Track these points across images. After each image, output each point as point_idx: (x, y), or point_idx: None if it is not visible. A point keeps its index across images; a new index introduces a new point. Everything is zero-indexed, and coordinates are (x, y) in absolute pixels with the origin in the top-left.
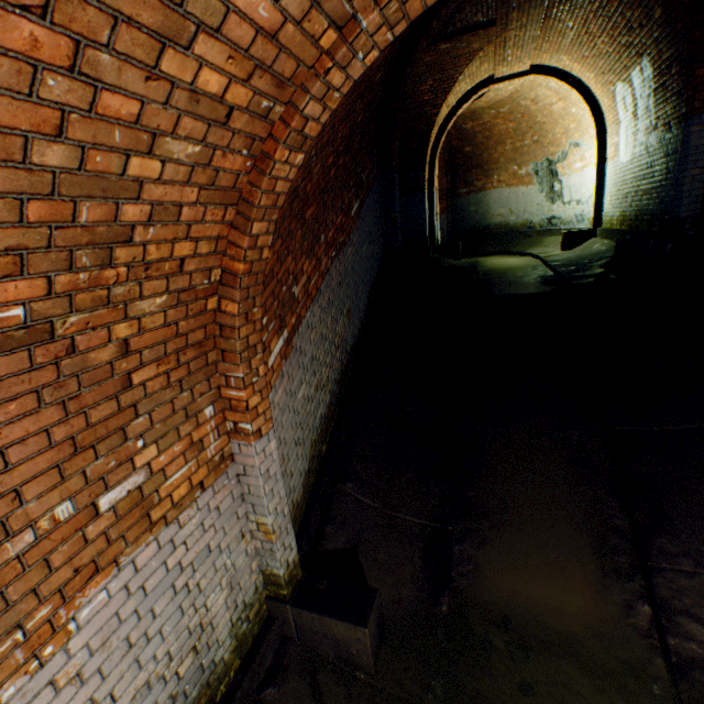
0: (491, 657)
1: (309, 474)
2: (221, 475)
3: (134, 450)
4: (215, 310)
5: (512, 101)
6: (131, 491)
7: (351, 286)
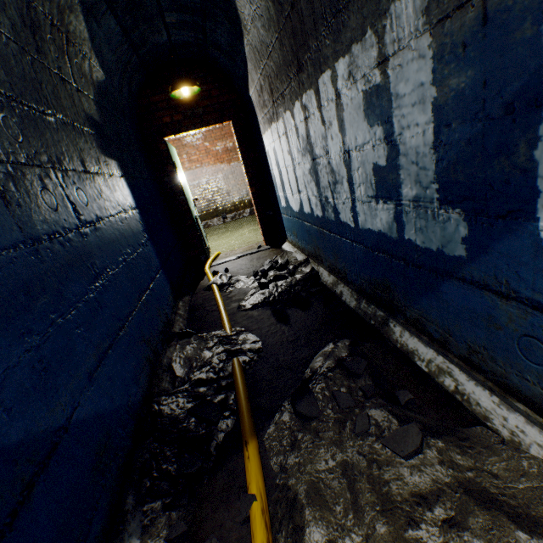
0: None
1: None
2: None
3: None
4: None
5: None
6: None
7: None
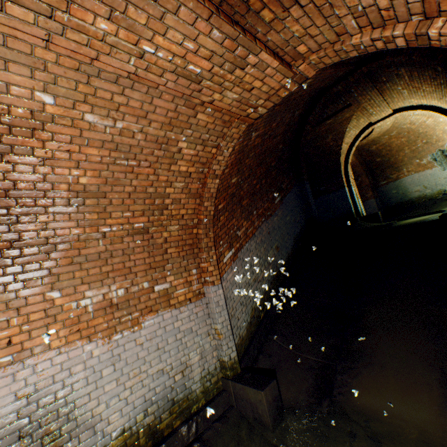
0: (353, 444)
1: (251, 325)
2: (199, 300)
3: (167, 275)
4: (196, 233)
5: (395, 128)
6: (164, 288)
7: (278, 235)
